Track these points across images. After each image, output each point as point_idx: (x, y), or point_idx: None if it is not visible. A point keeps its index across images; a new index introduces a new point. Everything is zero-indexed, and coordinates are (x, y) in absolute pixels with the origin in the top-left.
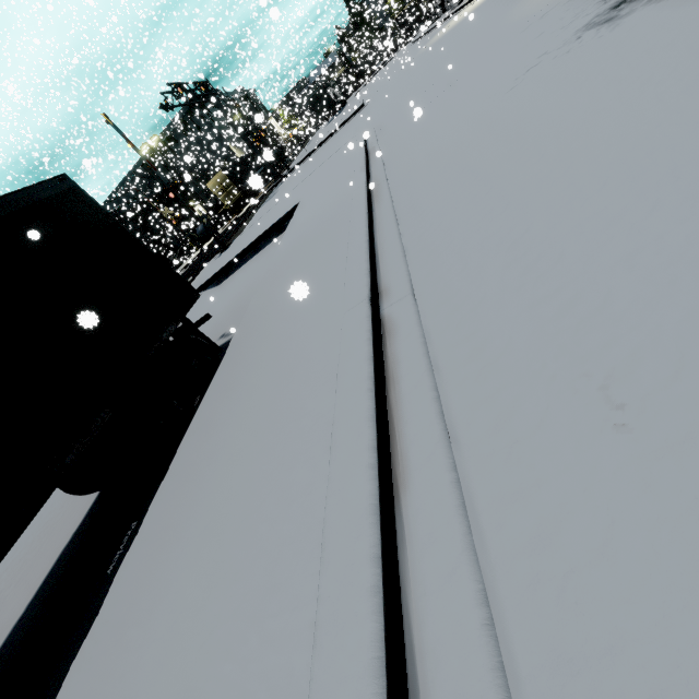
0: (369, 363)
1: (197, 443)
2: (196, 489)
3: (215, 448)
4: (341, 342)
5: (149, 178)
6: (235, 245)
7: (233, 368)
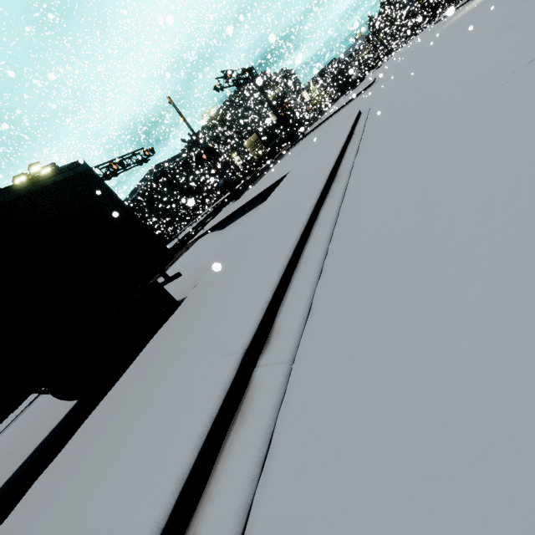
0: (173, 490)
1: (85, 434)
2: (39, 511)
3: (79, 461)
4: (188, 410)
5: (191, 143)
6: (243, 197)
7: (153, 350)
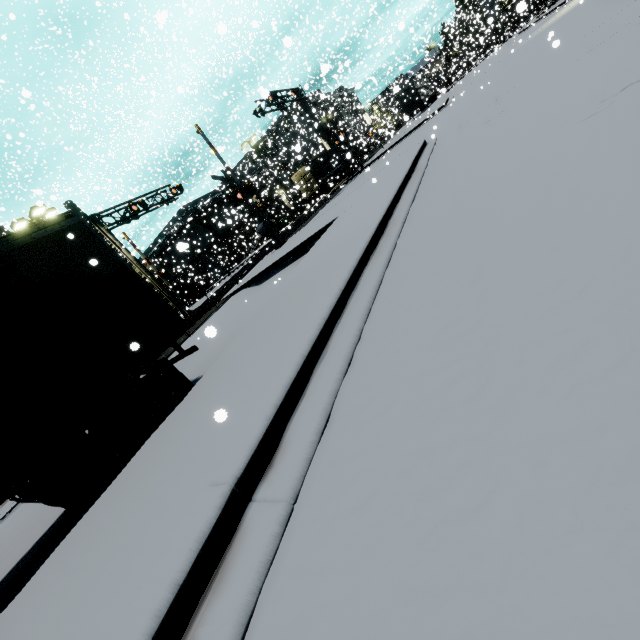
0: None
1: (49, 572)
2: None
3: (31, 615)
4: (153, 566)
5: (223, 180)
6: (285, 245)
7: (147, 455)
